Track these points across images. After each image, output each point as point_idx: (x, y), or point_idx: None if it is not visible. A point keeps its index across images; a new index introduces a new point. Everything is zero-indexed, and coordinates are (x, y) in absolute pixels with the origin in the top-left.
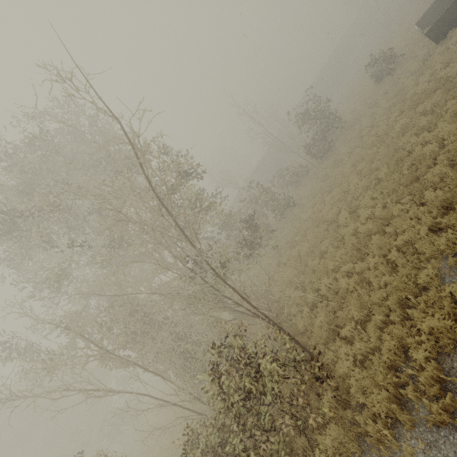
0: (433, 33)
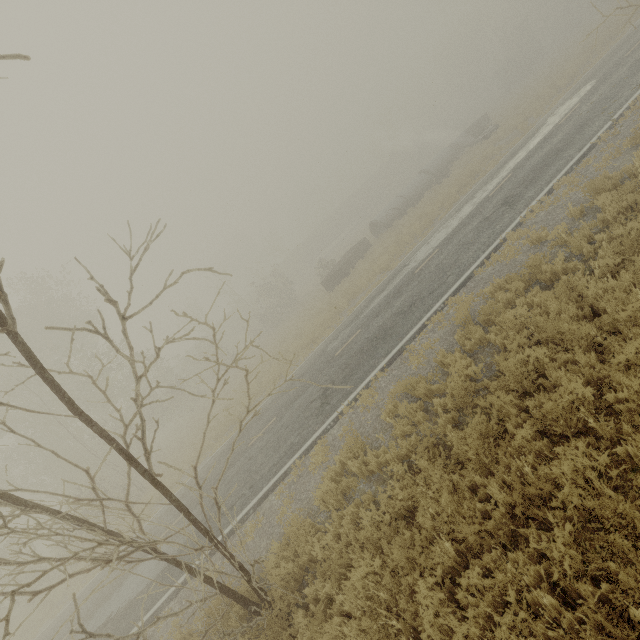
0: (325, 285)
